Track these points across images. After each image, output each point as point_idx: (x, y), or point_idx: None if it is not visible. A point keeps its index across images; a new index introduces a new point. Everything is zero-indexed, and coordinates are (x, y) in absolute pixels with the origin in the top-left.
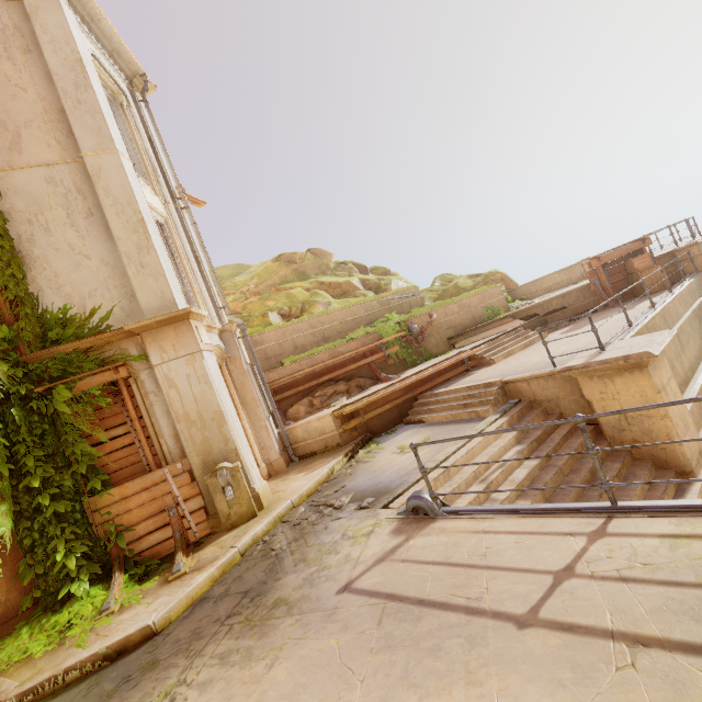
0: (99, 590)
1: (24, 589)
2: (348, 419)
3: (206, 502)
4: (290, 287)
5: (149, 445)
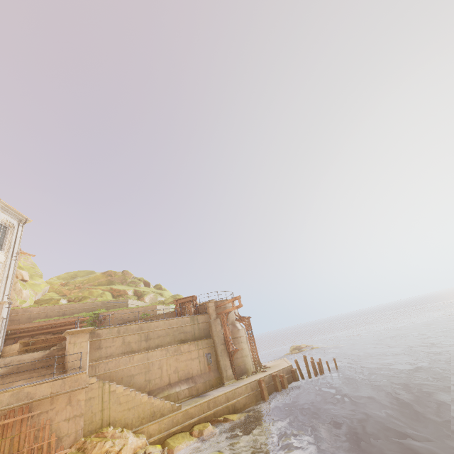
0: None
1: None
2: (26, 346)
3: None
4: (95, 288)
5: None
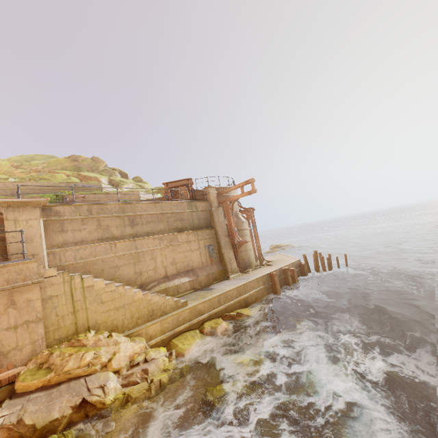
0: None
1: None
2: None
3: None
4: (57, 172)
5: None
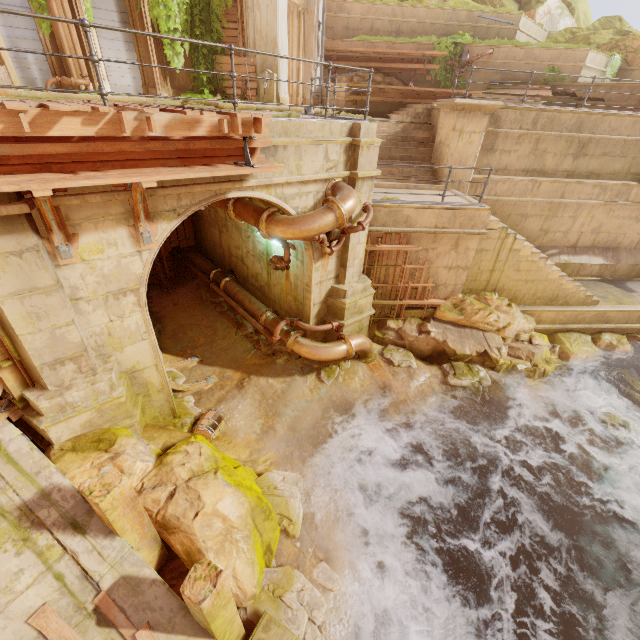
0: (211, 96)
1: (191, 82)
2: (354, 94)
3: (258, 87)
4: None
5: (243, 42)
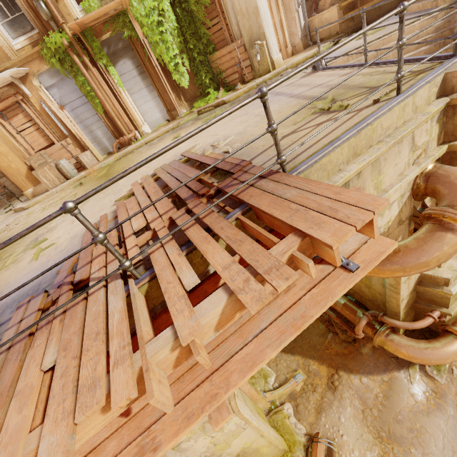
0: (216, 93)
1: (197, 89)
2: (348, 11)
3: (251, 63)
4: None
5: (228, 30)
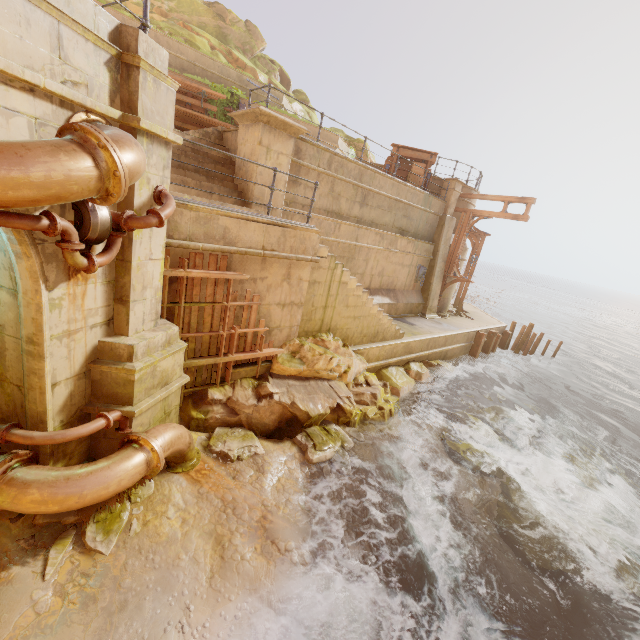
0: None
1: None
2: None
3: None
4: (197, 32)
5: None
